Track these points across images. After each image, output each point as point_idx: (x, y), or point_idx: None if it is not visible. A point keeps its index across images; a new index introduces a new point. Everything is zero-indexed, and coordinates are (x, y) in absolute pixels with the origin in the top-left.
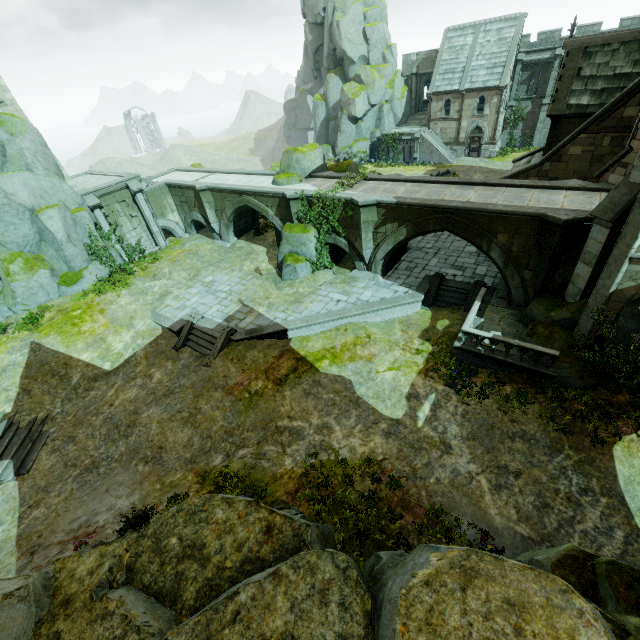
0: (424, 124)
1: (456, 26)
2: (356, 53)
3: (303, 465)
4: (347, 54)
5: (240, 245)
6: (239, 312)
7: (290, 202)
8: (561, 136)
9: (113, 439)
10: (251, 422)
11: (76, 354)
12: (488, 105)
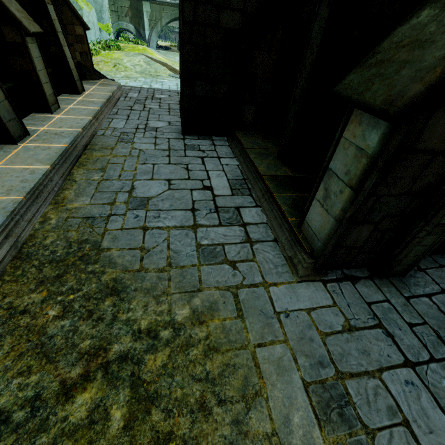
0: None
1: None
2: None
3: None
4: None
5: (164, 51)
6: None
7: None
8: None
9: None
10: None
11: (173, 66)
12: None
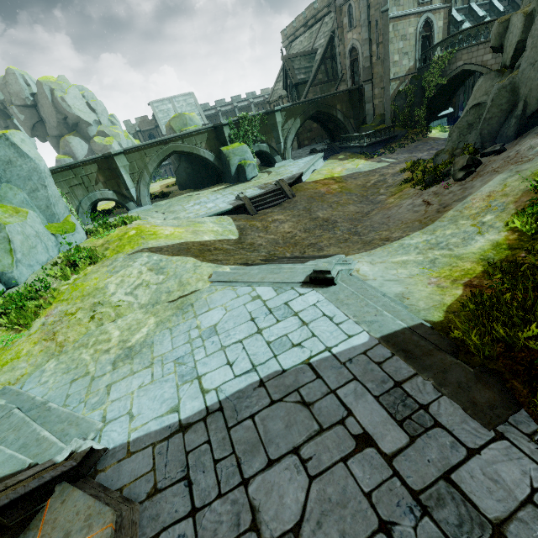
0: None
1: (156, 100)
2: (89, 118)
3: (406, 173)
4: (83, 119)
5: (163, 202)
6: (260, 186)
7: (223, 128)
8: (300, 93)
9: (332, 228)
10: (361, 190)
11: (198, 239)
12: None
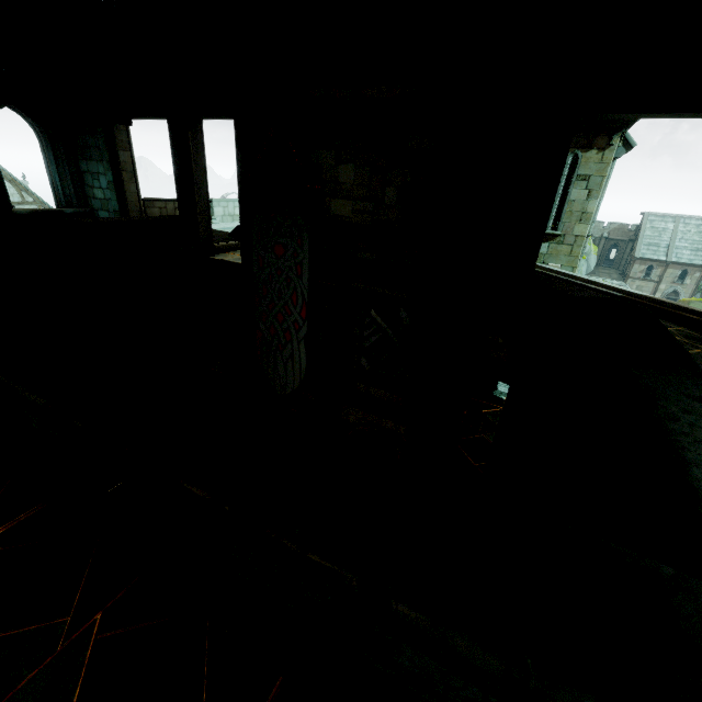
0: (617, 278)
1: (656, 213)
2: None
3: None
4: None
5: None
6: None
7: None
8: None
9: None
10: None
11: None
12: (689, 277)
